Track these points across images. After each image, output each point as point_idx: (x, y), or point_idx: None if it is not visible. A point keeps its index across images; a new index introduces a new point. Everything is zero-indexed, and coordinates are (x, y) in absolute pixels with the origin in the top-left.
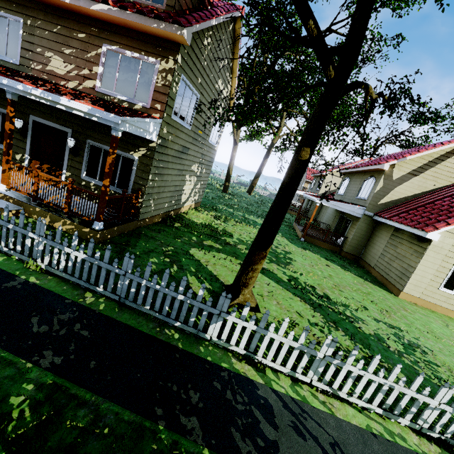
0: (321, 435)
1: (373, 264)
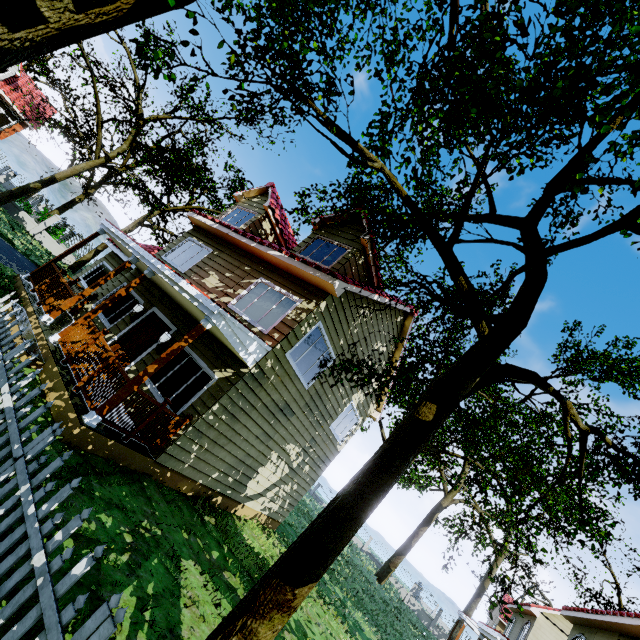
0: None
1: None
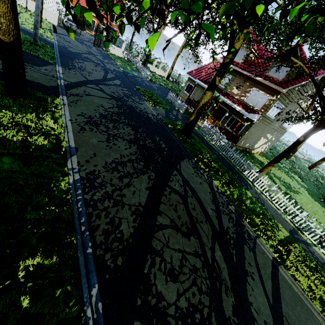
0: (260, 198)
1: None
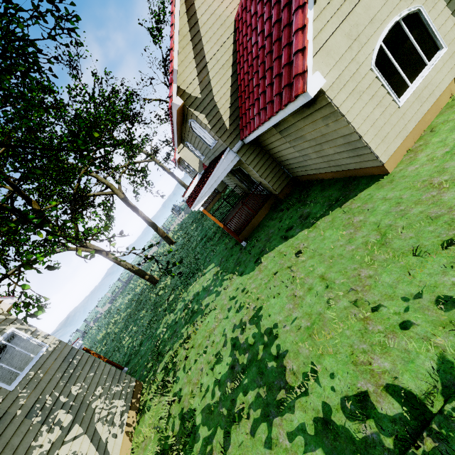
0: None
1: (312, 171)
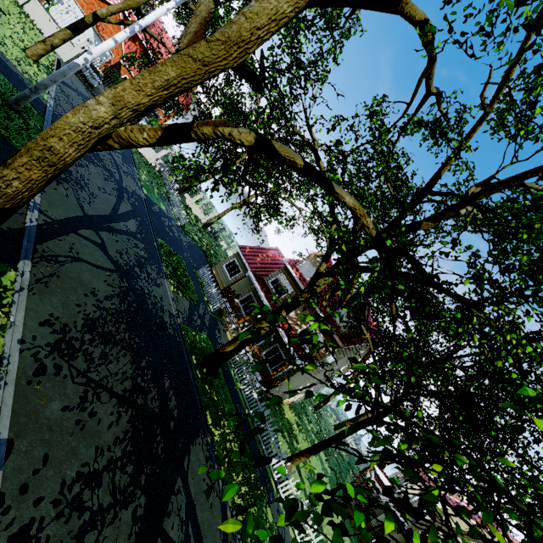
0: None
1: None
